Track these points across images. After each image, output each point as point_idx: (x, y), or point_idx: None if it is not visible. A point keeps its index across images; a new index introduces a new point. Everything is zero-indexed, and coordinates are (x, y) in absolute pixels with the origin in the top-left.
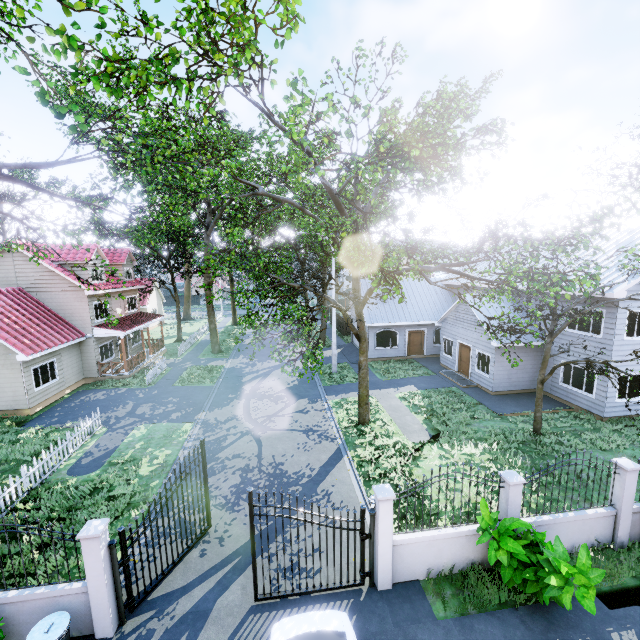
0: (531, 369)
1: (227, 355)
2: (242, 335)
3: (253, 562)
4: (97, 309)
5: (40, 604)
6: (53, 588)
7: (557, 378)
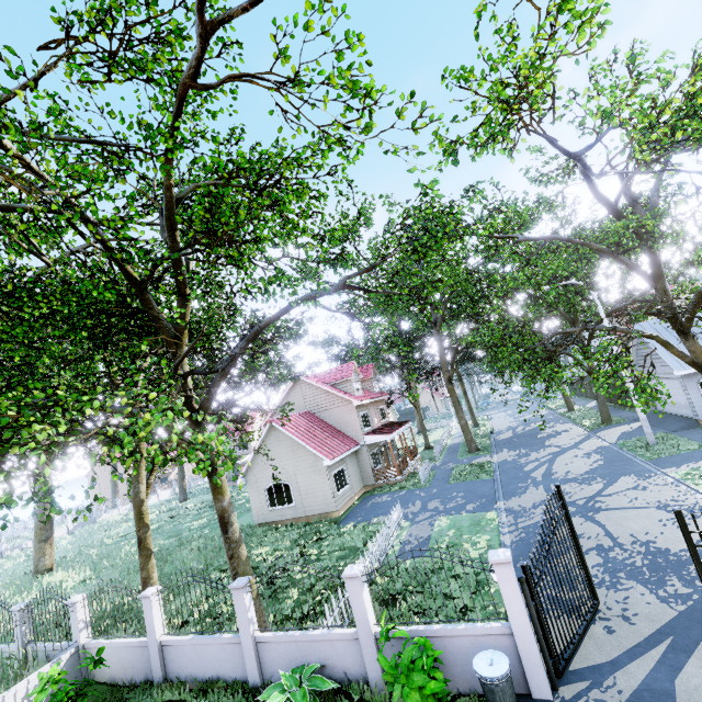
0: None
1: (487, 451)
2: (491, 433)
3: None
4: (362, 419)
5: (464, 643)
6: (473, 625)
7: None
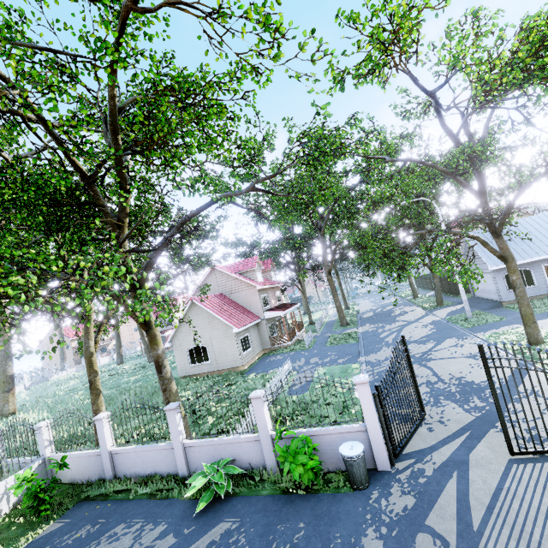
0: None
1: (355, 325)
2: (358, 313)
3: (499, 413)
4: (263, 300)
5: (333, 438)
6: (340, 426)
7: None
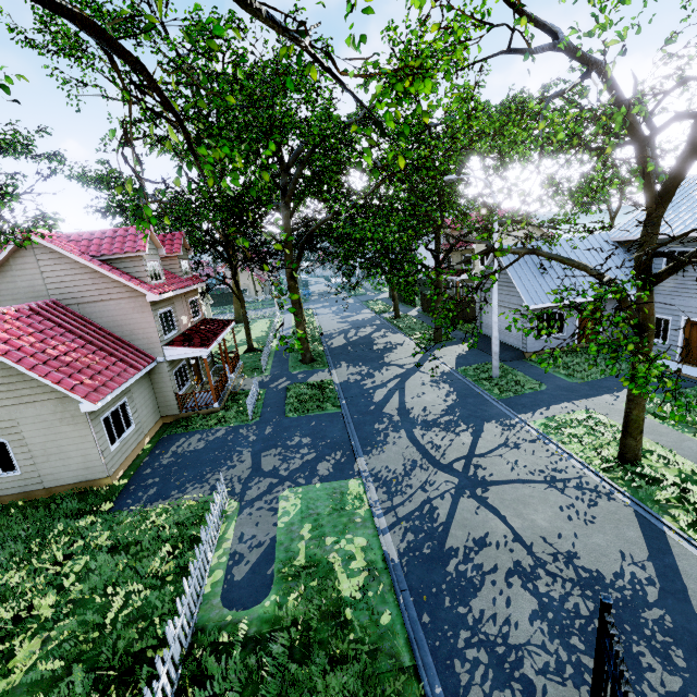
0: None
1: (324, 364)
2: (321, 335)
3: None
4: (162, 321)
5: None
6: None
7: None
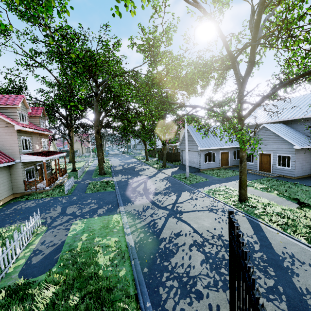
0: None
1: (110, 175)
2: (111, 166)
3: None
4: (23, 142)
5: None
6: None
7: None
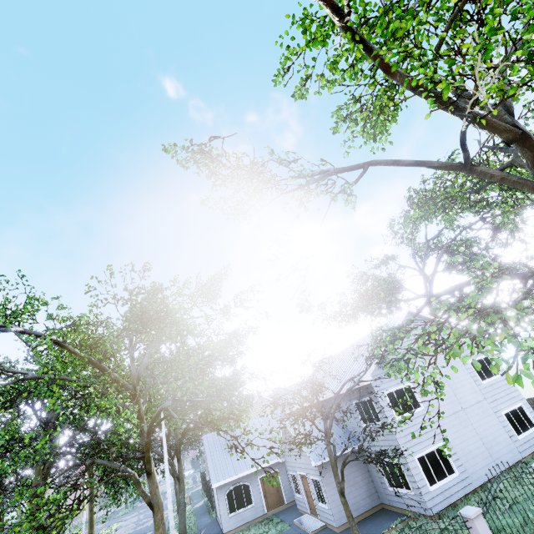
0: (362, 481)
1: None
2: None
3: None
4: None
5: None
6: None
7: (384, 482)
